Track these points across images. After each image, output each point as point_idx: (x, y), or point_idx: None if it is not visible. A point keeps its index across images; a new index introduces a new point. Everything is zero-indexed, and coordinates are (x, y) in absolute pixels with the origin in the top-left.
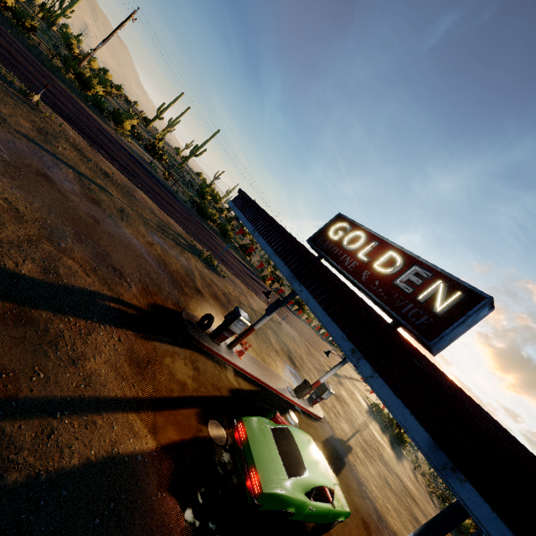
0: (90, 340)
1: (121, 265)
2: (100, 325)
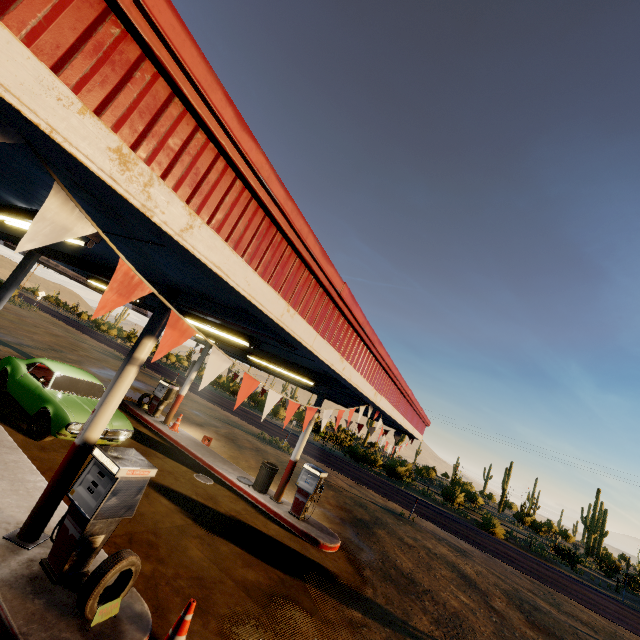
0: None
1: None
2: None
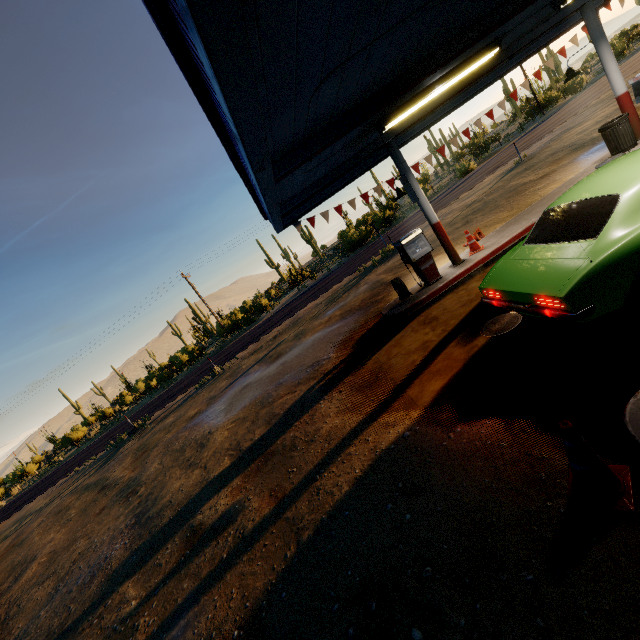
0: (317, 418)
1: (314, 359)
2: (320, 402)
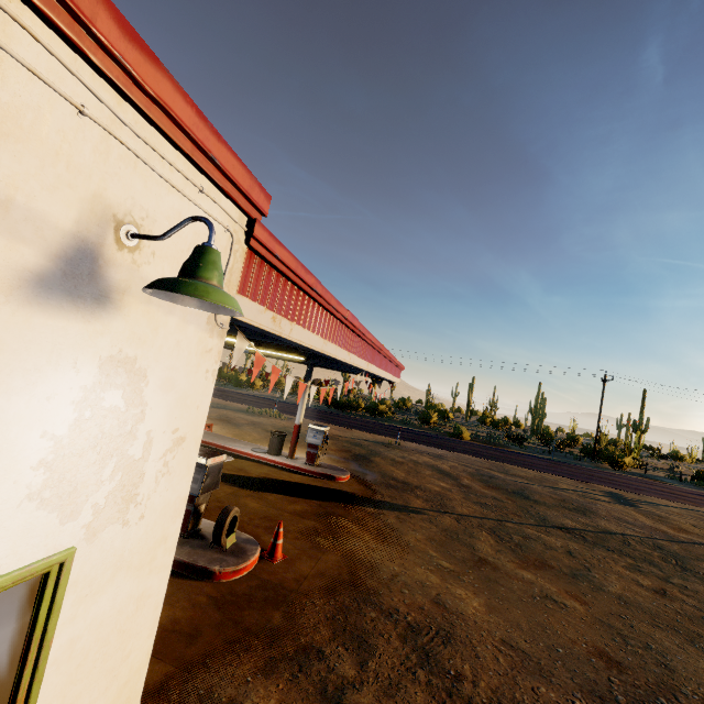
0: None
1: None
2: None
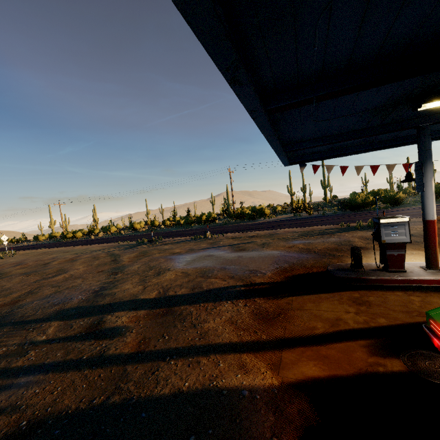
0: (214, 311)
1: (257, 267)
2: (228, 302)
